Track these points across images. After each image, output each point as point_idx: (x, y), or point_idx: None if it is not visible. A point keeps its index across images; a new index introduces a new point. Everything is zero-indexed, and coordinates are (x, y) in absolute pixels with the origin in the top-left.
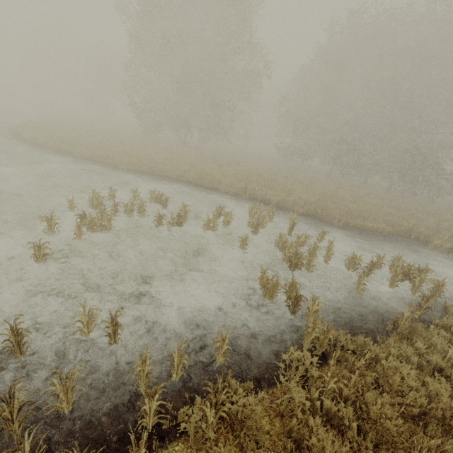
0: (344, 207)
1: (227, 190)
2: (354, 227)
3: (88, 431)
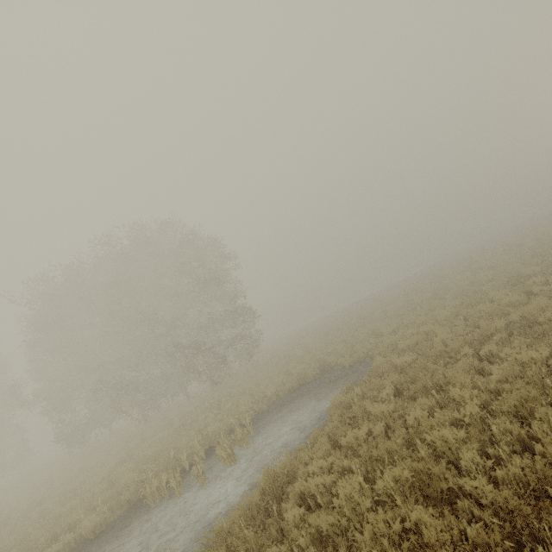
0: (44, 530)
1: None
2: None
3: None
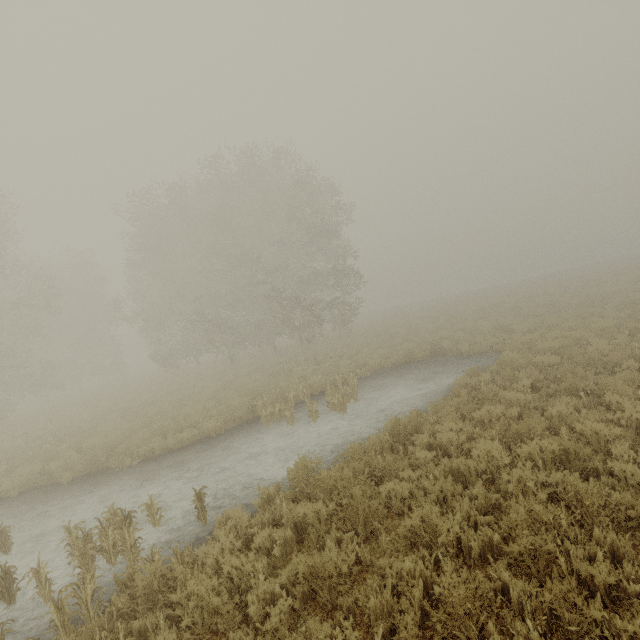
0: (169, 422)
1: None
2: (165, 452)
3: None
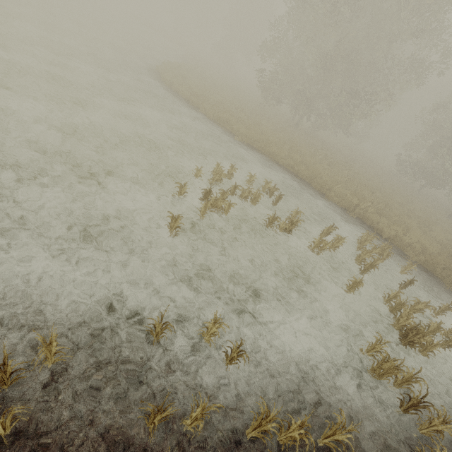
0: None
1: (335, 201)
2: None
3: None
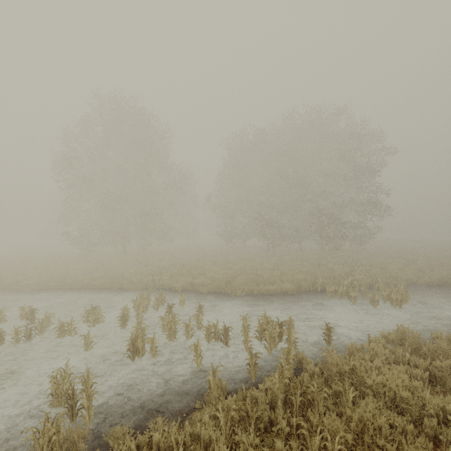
0: (254, 276)
1: (134, 287)
2: (259, 294)
3: None
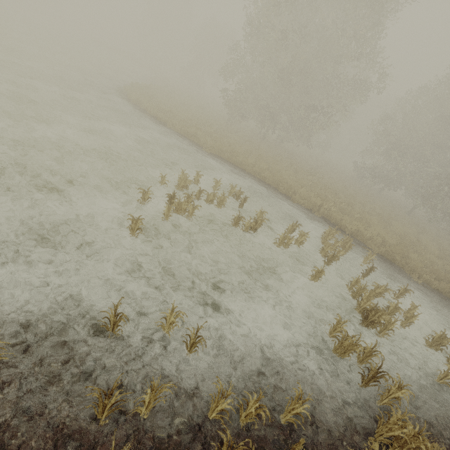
0: (427, 262)
1: (300, 202)
2: (436, 290)
3: (159, 446)
